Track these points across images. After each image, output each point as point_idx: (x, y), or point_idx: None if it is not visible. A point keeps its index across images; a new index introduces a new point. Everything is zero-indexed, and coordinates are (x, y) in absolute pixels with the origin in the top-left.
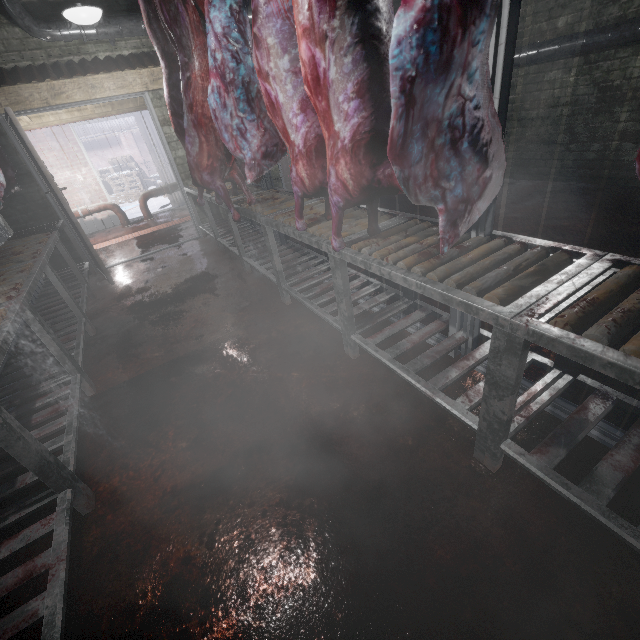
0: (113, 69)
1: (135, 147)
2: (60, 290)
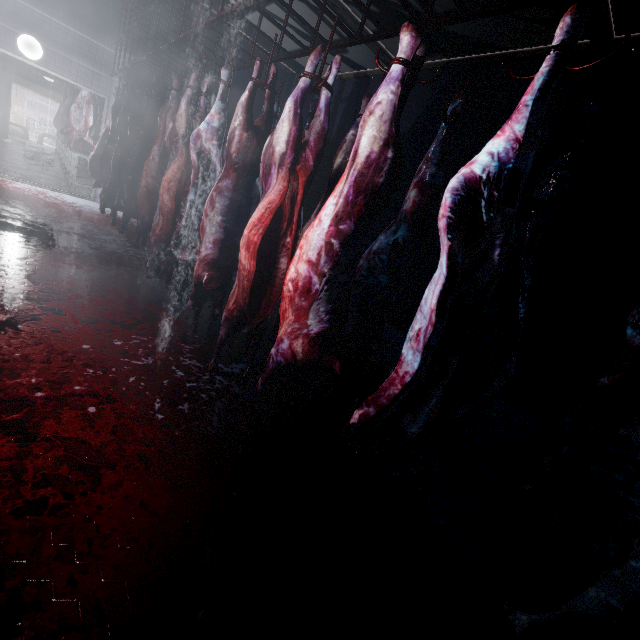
0: (53, 91)
1: None
2: None
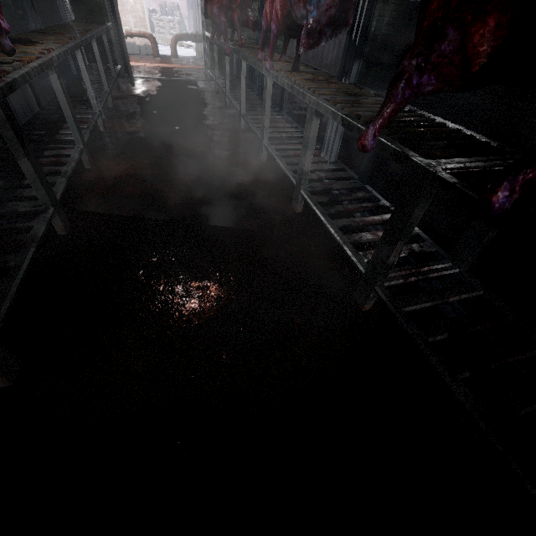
0: None
1: None
2: (99, 63)
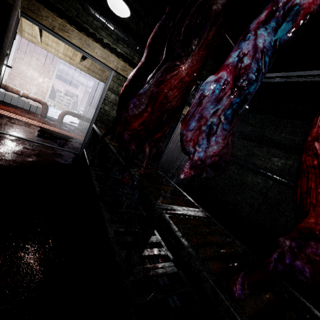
0: (107, 48)
1: (82, 94)
2: None
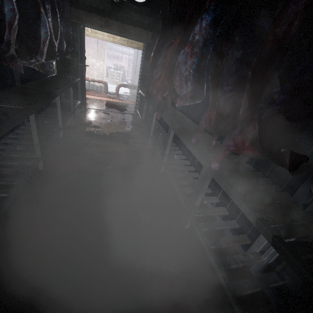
0: (137, 26)
1: (127, 63)
2: (58, 110)
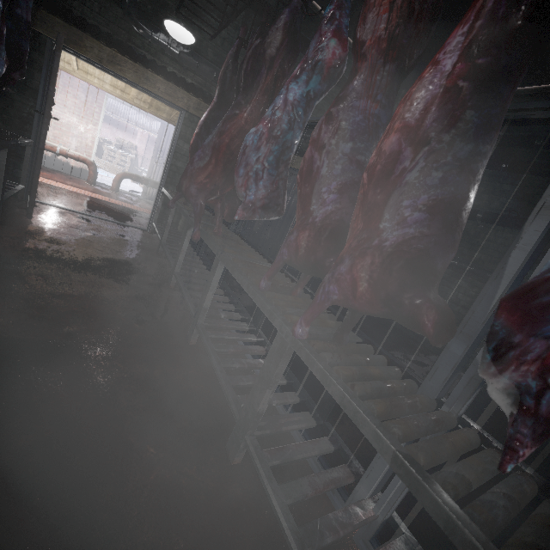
0: (172, 80)
1: (144, 144)
2: None
